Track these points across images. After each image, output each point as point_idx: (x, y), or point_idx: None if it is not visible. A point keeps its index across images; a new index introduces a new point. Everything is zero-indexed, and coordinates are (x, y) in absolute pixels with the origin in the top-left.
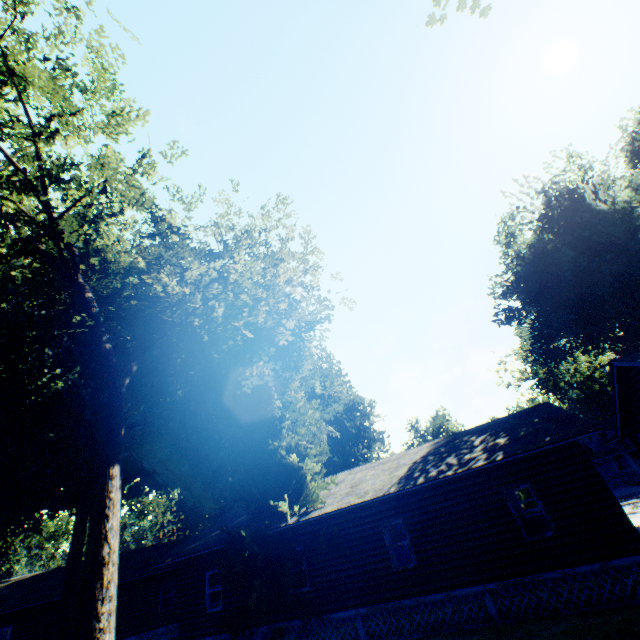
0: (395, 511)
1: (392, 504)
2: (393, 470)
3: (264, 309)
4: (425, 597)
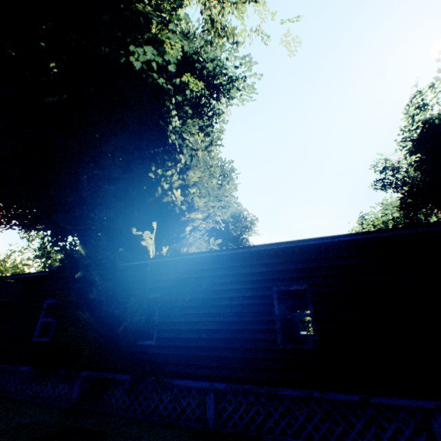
0: (298, 275)
1: (295, 266)
2: None
3: None
4: (323, 394)
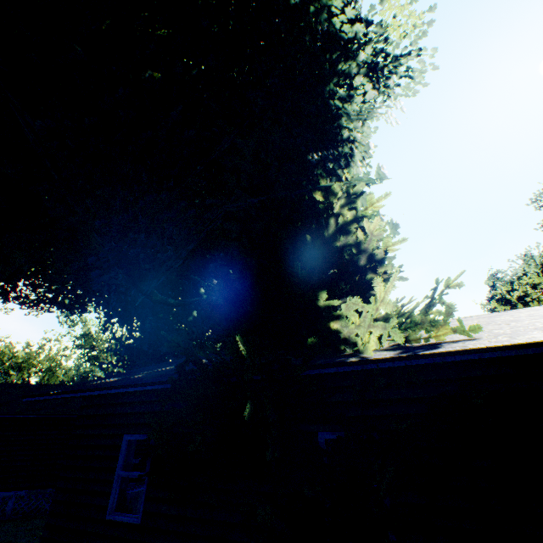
0: None
1: None
2: None
3: None
4: None
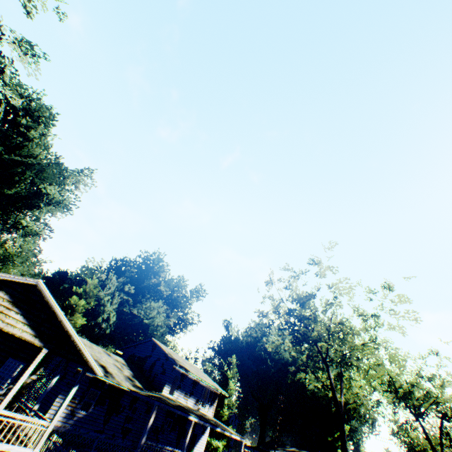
0: None
1: None
2: None
3: None
4: None
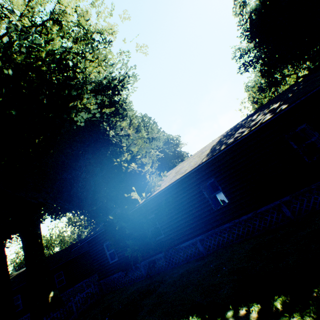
0: (208, 176)
1: (205, 172)
2: (200, 155)
3: (54, 30)
4: (239, 219)
